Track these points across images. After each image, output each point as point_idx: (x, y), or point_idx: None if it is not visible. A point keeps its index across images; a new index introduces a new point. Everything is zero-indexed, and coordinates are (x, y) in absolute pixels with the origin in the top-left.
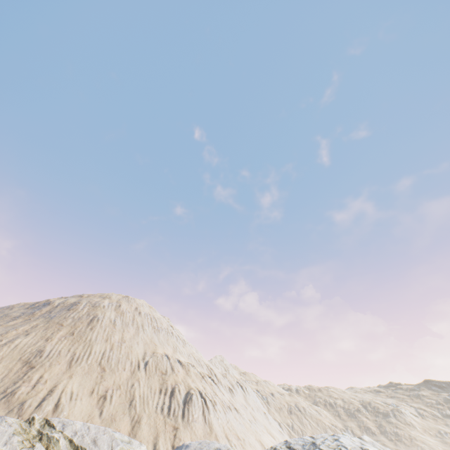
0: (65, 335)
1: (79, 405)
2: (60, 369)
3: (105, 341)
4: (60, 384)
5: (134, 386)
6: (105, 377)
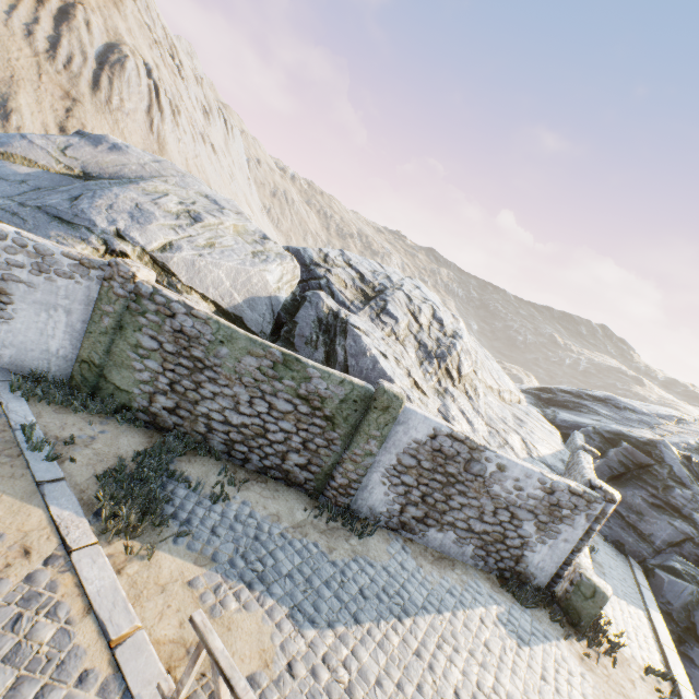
0: None
1: None
2: None
3: None
4: None
5: None
6: None
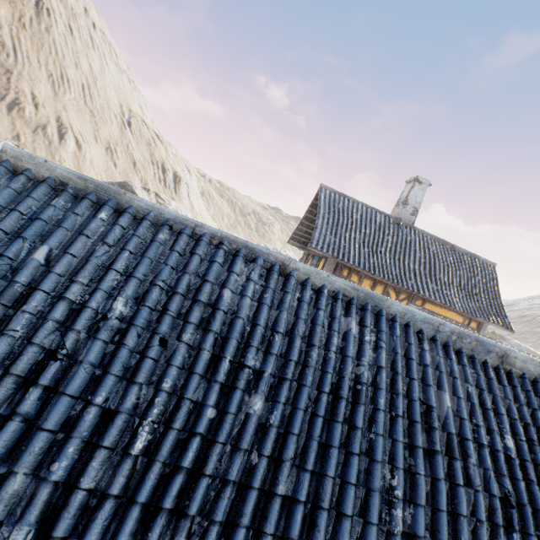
0: (12, 21)
1: (93, 150)
2: (47, 92)
3: (75, 67)
4: (63, 118)
5: (130, 148)
6: (99, 126)
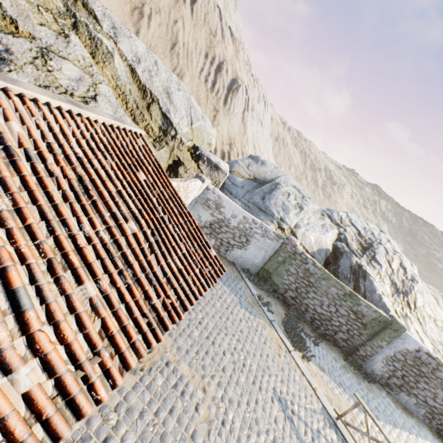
0: None
1: None
2: None
3: None
4: None
5: (177, 25)
6: None
